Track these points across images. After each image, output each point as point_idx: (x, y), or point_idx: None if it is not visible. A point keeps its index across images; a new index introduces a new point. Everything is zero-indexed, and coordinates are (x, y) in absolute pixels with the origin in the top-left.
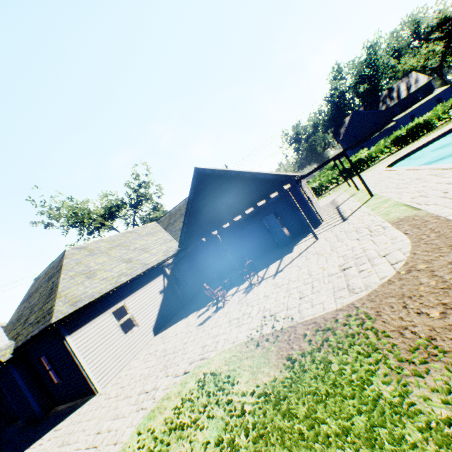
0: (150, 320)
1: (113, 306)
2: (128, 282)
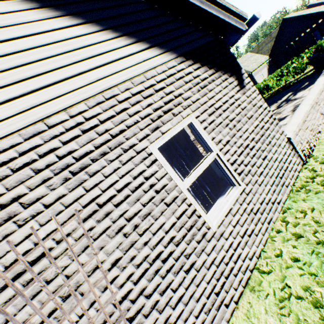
0: (265, 77)
1: (258, 72)
2: (260, 65)
